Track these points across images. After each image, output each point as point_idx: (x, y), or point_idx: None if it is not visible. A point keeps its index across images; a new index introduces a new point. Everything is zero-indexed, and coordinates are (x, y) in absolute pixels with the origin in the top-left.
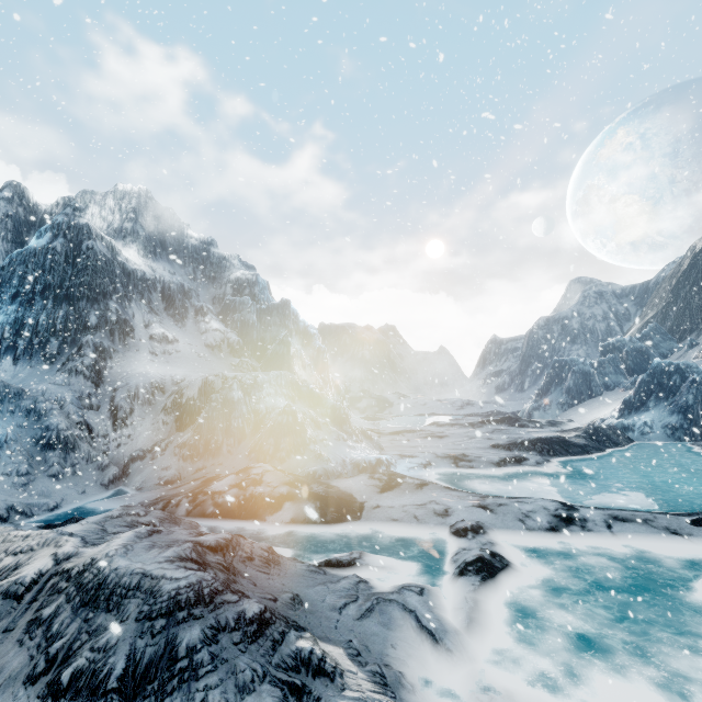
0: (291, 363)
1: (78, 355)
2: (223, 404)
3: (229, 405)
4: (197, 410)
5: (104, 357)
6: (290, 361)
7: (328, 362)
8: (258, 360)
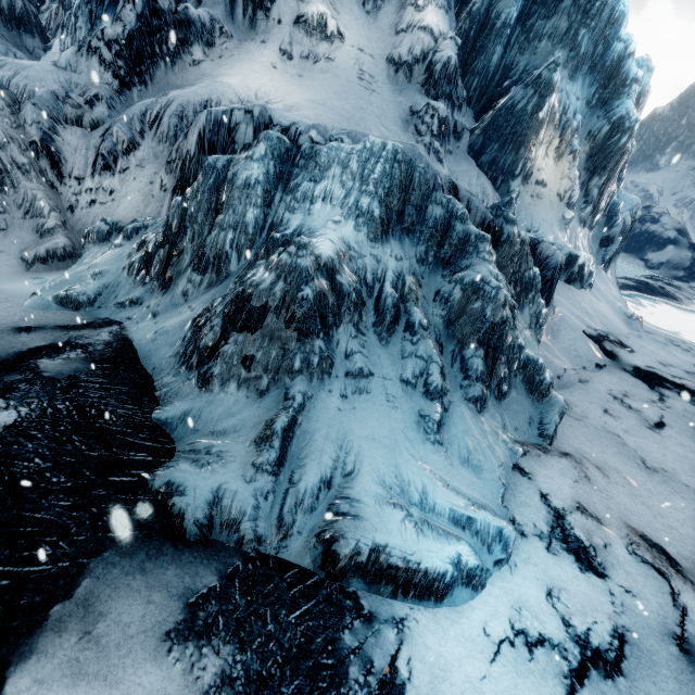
0: (529, 137)
1: (116, 18)
2: (221, 185)
3: (223, 193)
4: (192, 182)
5: (184, 37)
6: (529, 131)
7: (622, 157)
8: (477, 114)
